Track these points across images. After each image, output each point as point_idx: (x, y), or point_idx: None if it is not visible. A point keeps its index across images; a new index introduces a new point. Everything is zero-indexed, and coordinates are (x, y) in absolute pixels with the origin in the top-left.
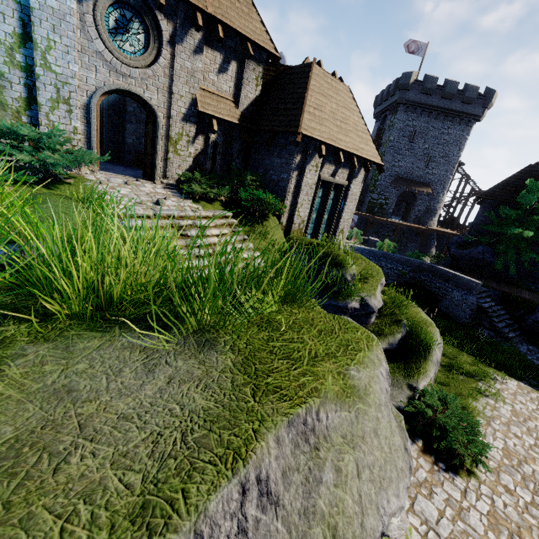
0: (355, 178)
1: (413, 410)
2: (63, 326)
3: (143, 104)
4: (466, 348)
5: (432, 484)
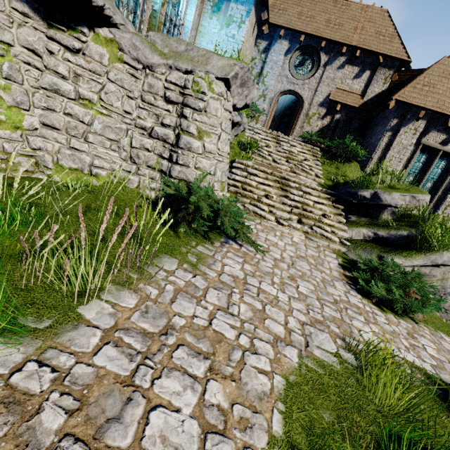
0: None
1: (363, 259)
2: None
3: (299, 97)
4: None
5: (325, 274)
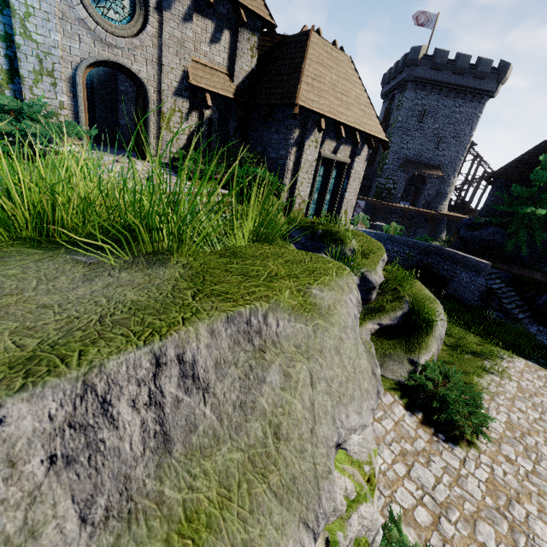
0: (358, 155)
1: (414, 384)
2: (4, 244)
3: (132, 77)
4: (473, 328)
5: (430, 453)
